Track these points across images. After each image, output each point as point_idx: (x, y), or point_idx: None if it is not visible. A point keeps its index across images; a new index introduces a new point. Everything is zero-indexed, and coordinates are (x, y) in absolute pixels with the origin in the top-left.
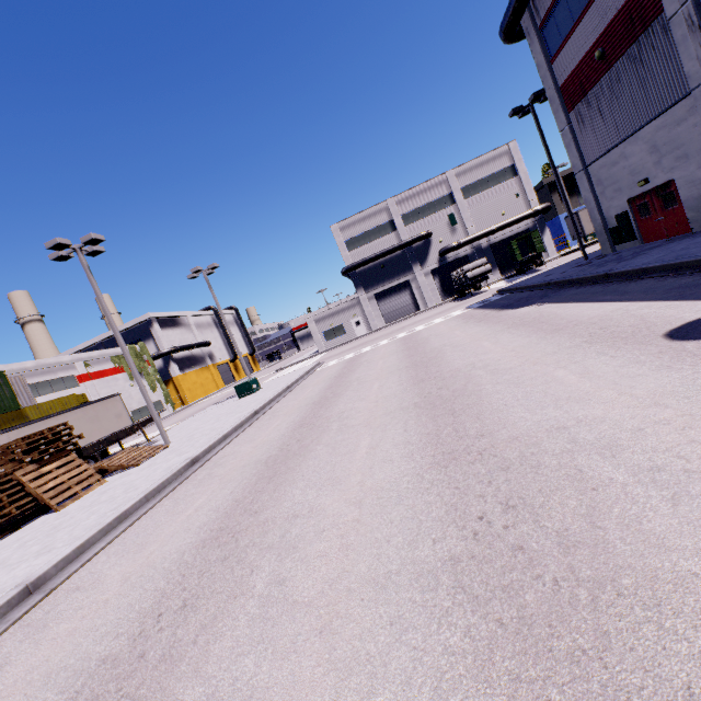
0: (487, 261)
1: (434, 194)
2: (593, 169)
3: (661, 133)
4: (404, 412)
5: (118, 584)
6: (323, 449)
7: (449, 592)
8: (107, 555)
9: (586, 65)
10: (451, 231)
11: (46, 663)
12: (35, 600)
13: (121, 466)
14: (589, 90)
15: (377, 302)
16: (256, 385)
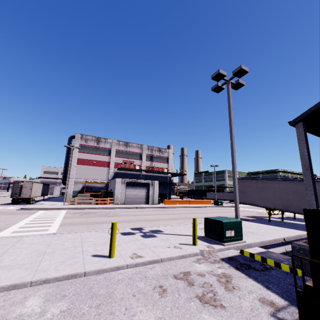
0: None
1: None
2: None
3: None
4: None
5: None
6: None
7: None
8: None
9: None
10: None
11: None
12: None
13: None
14: None
15: None
16: None
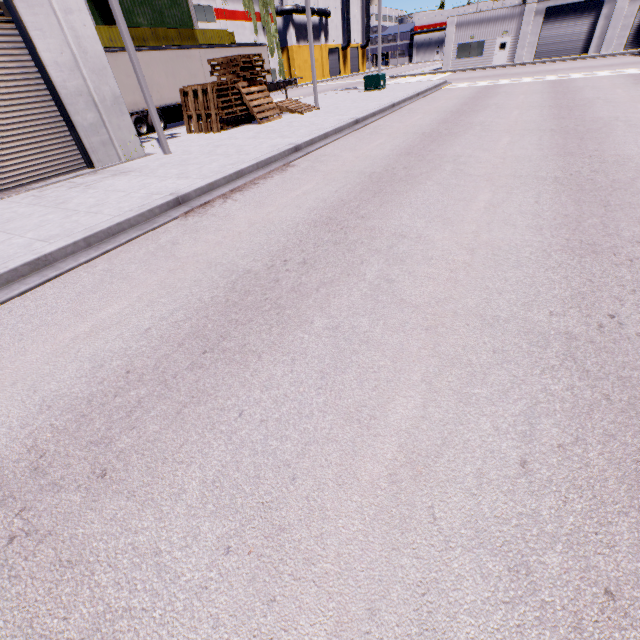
0: None
1: None
2: None
3: None
4: (541, 132)
5: (353, 158)
6: (471, 137)
7: (550, 182)
8: (330, 149)
9: None
10: None
11: (339, 169)
12: (303, 154)
13: (290, 110)
14: None
15: (542, 22)
16: (383, 82)
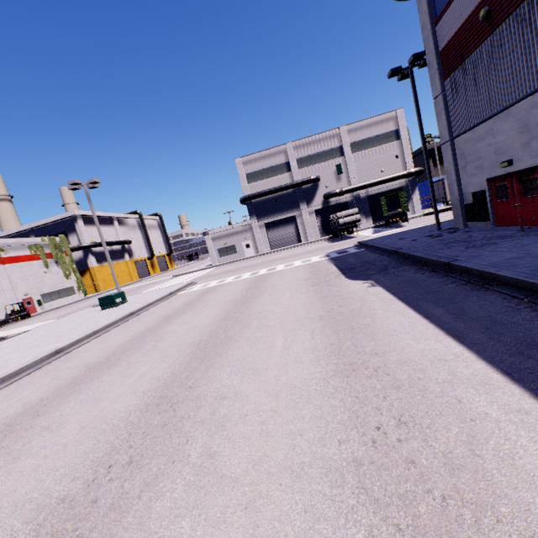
0: (363, 209)
1: (327, 145)
2: (459, 141)
3: (536, 110)
4: (14, 534)
5: None
6: None
7: None
8: None
9: (469, 26)
10: (337, 179)
11: None
12: None
13: None
14: (468, 56)
15: (266, 230)
16: (122, 298)
